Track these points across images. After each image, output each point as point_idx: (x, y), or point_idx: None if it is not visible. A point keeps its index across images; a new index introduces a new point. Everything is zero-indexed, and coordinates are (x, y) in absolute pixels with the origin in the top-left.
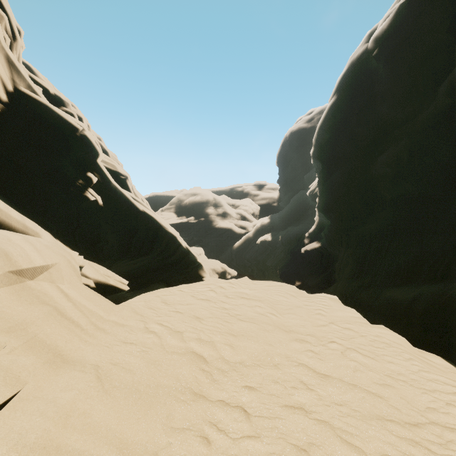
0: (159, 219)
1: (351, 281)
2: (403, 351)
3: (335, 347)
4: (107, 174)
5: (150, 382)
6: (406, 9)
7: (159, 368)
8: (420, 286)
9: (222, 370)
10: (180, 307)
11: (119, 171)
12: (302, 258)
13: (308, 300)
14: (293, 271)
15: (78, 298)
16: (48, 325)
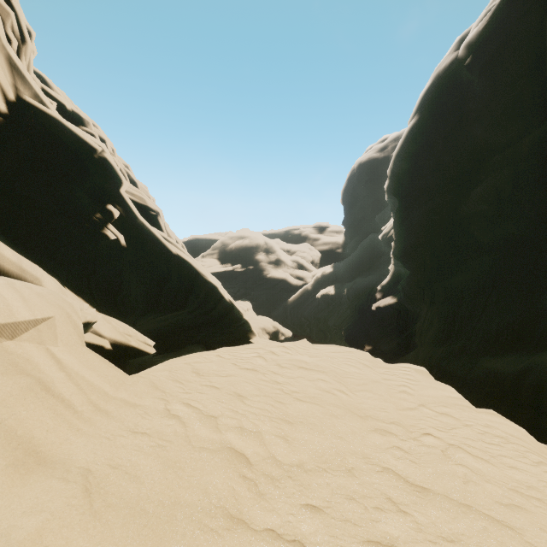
0: (197, 265)
1: (437, 347)
2: (528, 450)
3: (432, 442)
4: (132, 207)
5: (165, 498)
6: (509, 6)
7: (179, 473)
8: (531, 355)
9: (272, 476)
10: (217, 379)
11: (149, 205)
12: (373, 316)
13: (387, 372)
14: (361, 332)
15: (75, 366)
16: (24, 406)
